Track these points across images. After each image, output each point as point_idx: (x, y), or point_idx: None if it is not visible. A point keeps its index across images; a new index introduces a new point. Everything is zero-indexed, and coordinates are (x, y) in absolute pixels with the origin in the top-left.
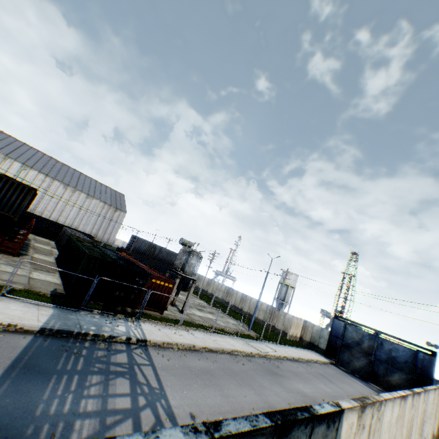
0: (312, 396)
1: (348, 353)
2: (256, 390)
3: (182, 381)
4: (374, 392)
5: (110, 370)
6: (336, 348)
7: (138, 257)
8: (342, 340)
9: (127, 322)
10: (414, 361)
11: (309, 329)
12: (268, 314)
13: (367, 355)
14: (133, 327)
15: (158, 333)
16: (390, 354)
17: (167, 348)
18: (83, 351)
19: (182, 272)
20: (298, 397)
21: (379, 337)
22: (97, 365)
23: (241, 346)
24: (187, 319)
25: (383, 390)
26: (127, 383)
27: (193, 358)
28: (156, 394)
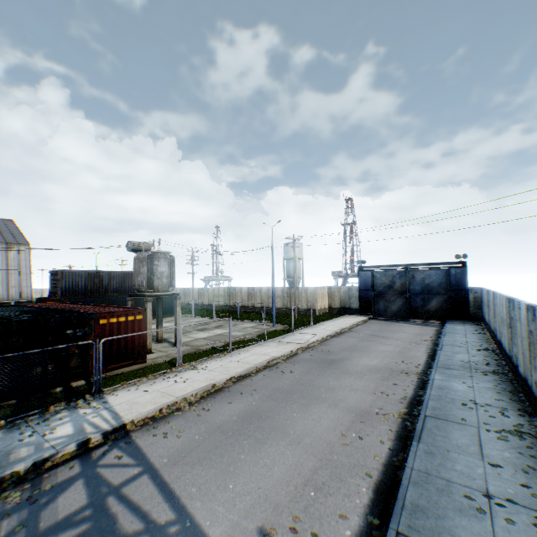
0: (385, 367)
1: (383, 301)
2: (328, 401)
3: (217, 464)
4: (423, 327)
5: None
6: (370, 302)
7: (76, 299)
8: (374, 291)
9: (76, 410)
10: (448, 279)
11: (336, 295)
12: (287, 298)
13: (402, 295)
14: (91, 414)
15: (146, 398)
16: (424, 283)
17: (171, 415)
18: None
19: (152, 291)
20: (374, 378)
21: (410, 270)
22: None
23: (275, 350)
24: (189, 351)
25: (426, 321)
26: None
27: (220, 406)
28: None
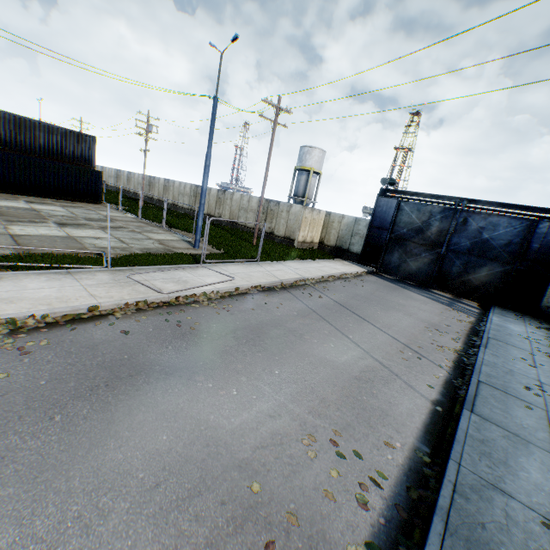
0: (250, 464)
1: (399, 252)
2: None
3: None
4: (448, 310)
5: None
6: (379, 248)
7: None
8: (391, 232)
9: None
10: (528, 239)
11: (335, 226)
12: (261, 215)
13: (434, 248)
14: None
15: None
16: (480, 237)
17: None
18: None
19: None
20: None
21: (463, 210)
22: None
23: (63, 294)
24: None
25: (457, 298)
26: None
27: None
28: None
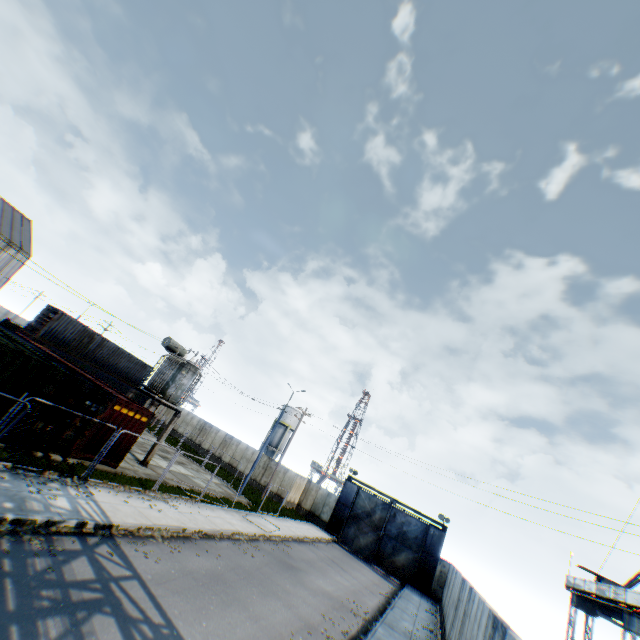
0: (338, 597)
1: (355, 527)
2: (283, 600)
3: (192, 602)
4: (383, 578)
5: (74, 600)
6: (342, 520)
7: (56, 349)
8: (351, 509)
9: (66, 486)
10: (425, 536)
11: (313, 493)
12: (261, 468)
13: (377, 530)
14: (81, 498)
15: (126, 509)
16: (402, 528)
17: (147, 539)
18: (4, 563)
19: (162, 396)
20: (326, 602)
21: (394, 507)
22: (45, 594)
23: (240, 523)
24: (156, 478)
25: (388, 574)
26: (115, 625)
27: (190, 553)
28: (166, 637)
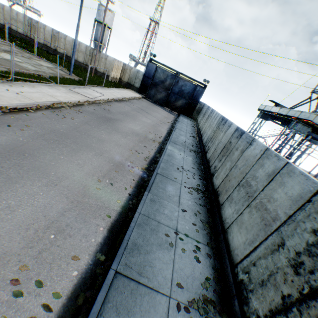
0: (143, 133)
1: (154, 90)
2: (96, 151)
3: None
4: (169, 114)
5: None
6: (147, 87)
7: None
8: (152, 80)
9: None
10: (194, 92)
11: (128, 72)
12: (88, 57)
13: (167, 90)
14: None
15: None
16: (181, 88)
17: None
18: None
19: None
20: (134, 139)
21: (178, 77)
22: None
23: (64, 95)
24: None
25: (171, 111)
26: None
27: None
28: None
